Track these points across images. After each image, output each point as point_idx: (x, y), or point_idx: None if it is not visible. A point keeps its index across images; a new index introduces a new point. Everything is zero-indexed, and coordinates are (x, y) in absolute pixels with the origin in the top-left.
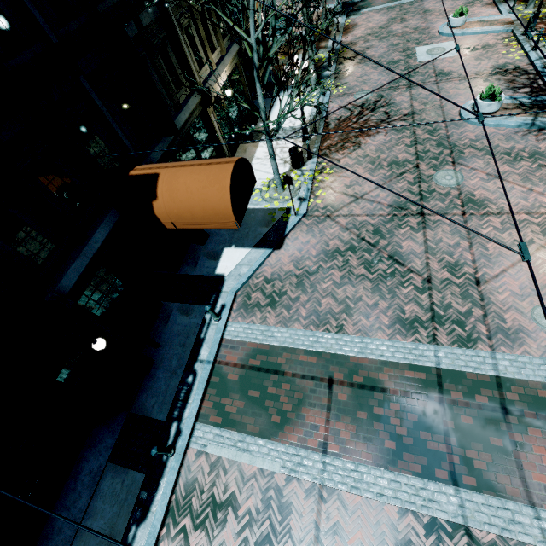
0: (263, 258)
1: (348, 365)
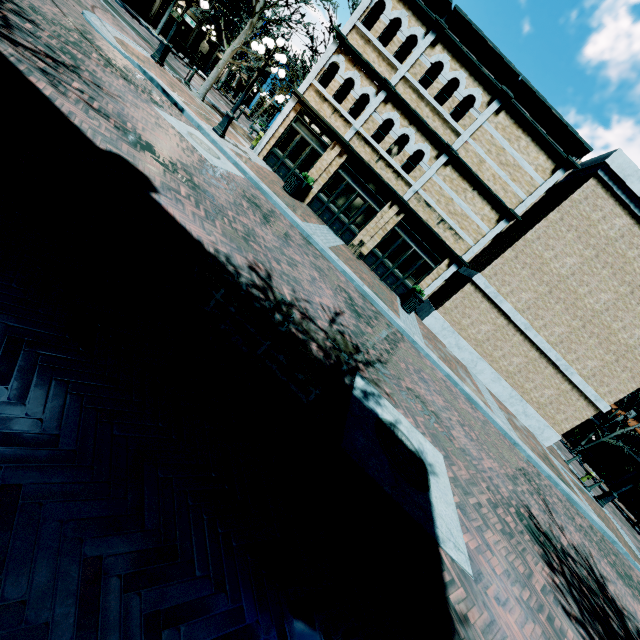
0: (119, 2)
1: (113, 6)
